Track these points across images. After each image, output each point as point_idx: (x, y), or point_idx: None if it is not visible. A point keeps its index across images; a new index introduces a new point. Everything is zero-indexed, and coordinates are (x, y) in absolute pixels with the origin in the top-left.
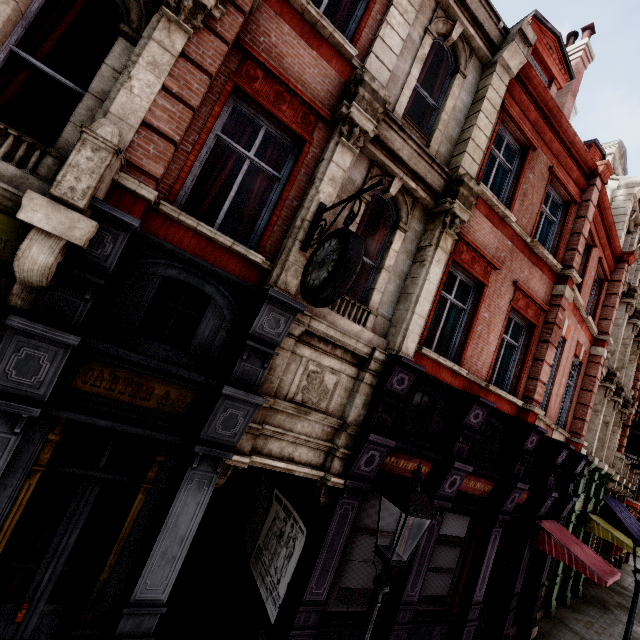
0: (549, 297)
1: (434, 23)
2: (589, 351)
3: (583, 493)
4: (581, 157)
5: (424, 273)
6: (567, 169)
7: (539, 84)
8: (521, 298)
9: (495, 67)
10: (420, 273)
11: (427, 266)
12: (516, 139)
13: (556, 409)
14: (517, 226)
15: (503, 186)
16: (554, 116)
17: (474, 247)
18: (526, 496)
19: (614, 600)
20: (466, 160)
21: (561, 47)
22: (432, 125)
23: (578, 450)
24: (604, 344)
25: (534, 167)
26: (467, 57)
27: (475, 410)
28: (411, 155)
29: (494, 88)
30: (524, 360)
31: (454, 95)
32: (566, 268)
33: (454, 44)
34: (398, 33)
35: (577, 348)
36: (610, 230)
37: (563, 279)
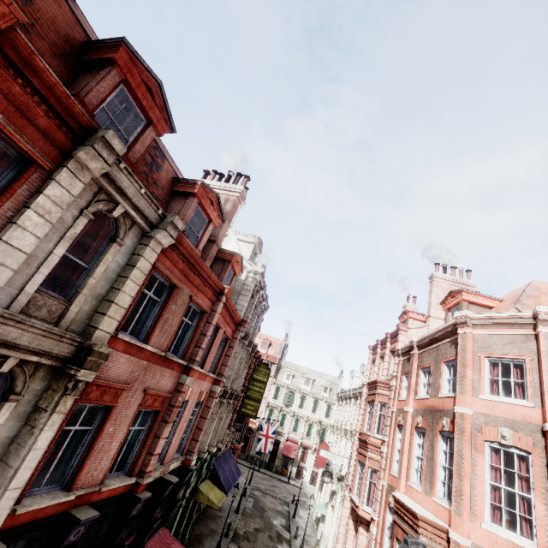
0: (176, 384)
1: (93, 206)
2: (211, 388)
3: (196, 477)
4: (215, 283)
5: (31, 442)
6: (205, 293)
7: (188, 246)
8: (150, 398)
9: (150, 242)
10: (26, 443)
11: (37, 433)
12: (167, 280)
13: (175, 448)
14: (154, 349)
15: (151, 313)
16: (198, 263)
17: (105, 385)
18: (134, 536)
19: (209, 529)
20: (105, 322)
21: (219, 203)
22: (79, 285)
23: (189, 465)
24: (220, 383)
25: (178, 299)
26: (127, 229)
27: (76, 530)
28: (33, 338)
29: (146, 258)
30: (146, 441)
31: (107, 261)
32: (192, 361)
33: (116, 217)
34: (34, 233)
35: (200, 396)
36: (234, 313)
37: (188, 369)
